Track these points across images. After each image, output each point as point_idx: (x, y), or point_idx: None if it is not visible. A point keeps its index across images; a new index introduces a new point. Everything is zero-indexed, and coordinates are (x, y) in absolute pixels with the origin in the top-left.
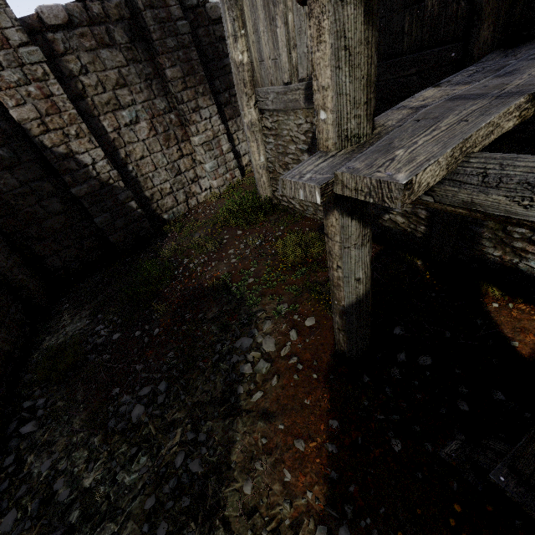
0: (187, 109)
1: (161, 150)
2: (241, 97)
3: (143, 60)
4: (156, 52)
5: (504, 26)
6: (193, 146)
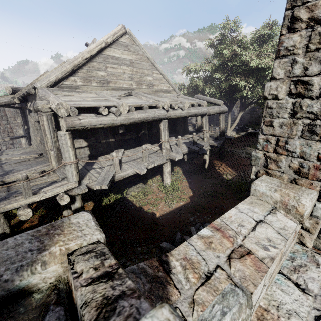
0: (13, 125)
1: (0, 134)
2: (18, 128)
3: (1, 112)
4: (6, 111)
5: (26, 133)
6: (14, 135)
